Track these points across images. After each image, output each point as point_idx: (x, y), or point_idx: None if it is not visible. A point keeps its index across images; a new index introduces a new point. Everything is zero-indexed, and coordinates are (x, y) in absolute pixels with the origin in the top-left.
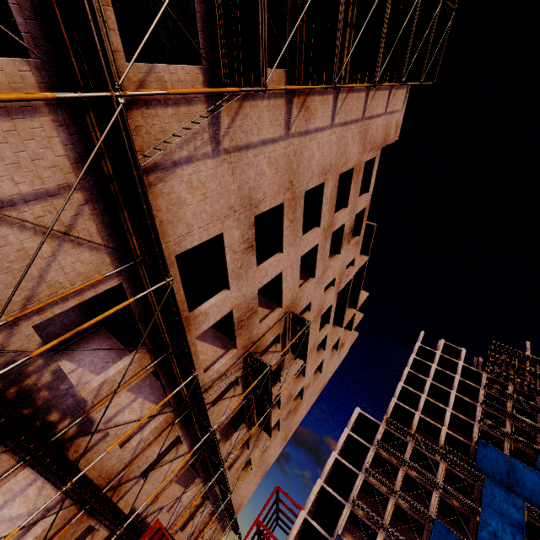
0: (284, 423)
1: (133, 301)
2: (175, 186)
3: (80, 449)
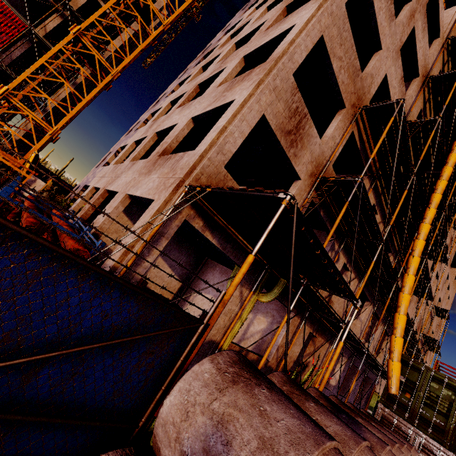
0: (436, 336)
1: None
2: None
3: None
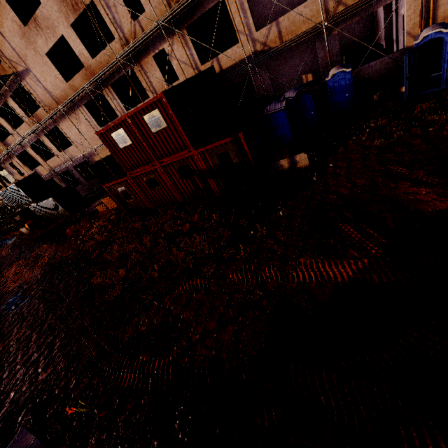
0: None
1: (87, 100)
2: (50, 87)
3: None
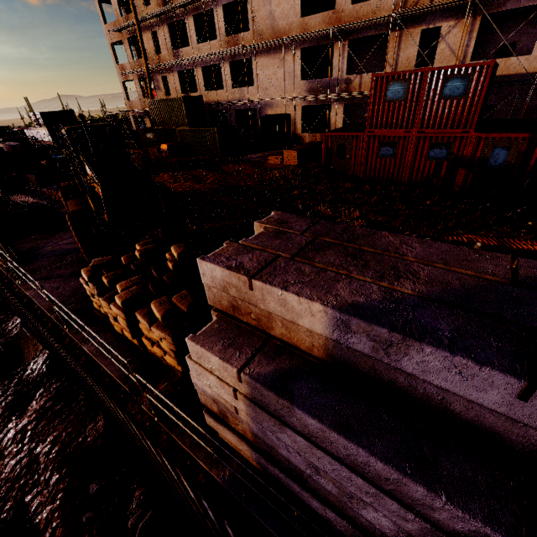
0: None
1: (309, 45)
2: (277, 15)
3: (356, 88)
